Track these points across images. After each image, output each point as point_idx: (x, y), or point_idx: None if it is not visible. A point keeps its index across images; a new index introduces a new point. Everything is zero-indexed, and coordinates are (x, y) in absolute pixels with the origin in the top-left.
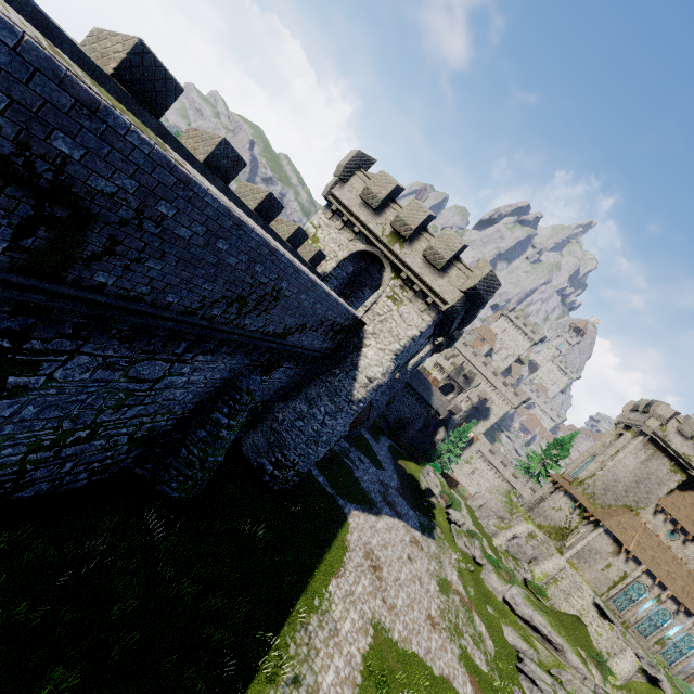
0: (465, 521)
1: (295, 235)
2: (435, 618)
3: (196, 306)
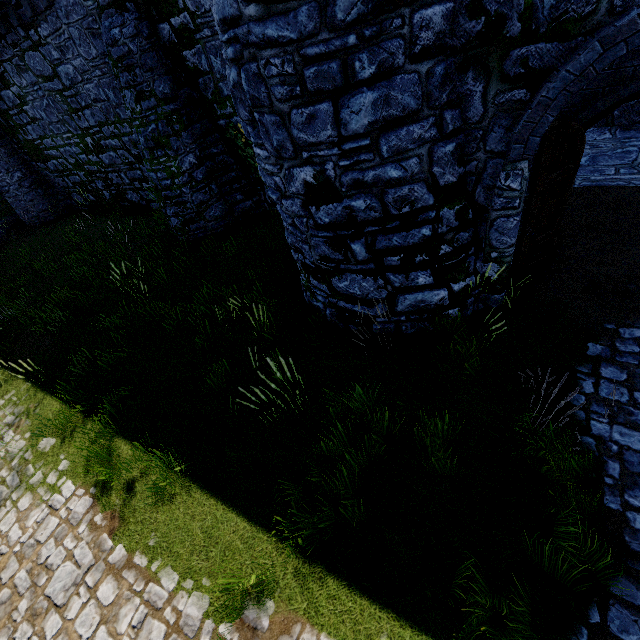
0: None
1: None
2: None
3: None
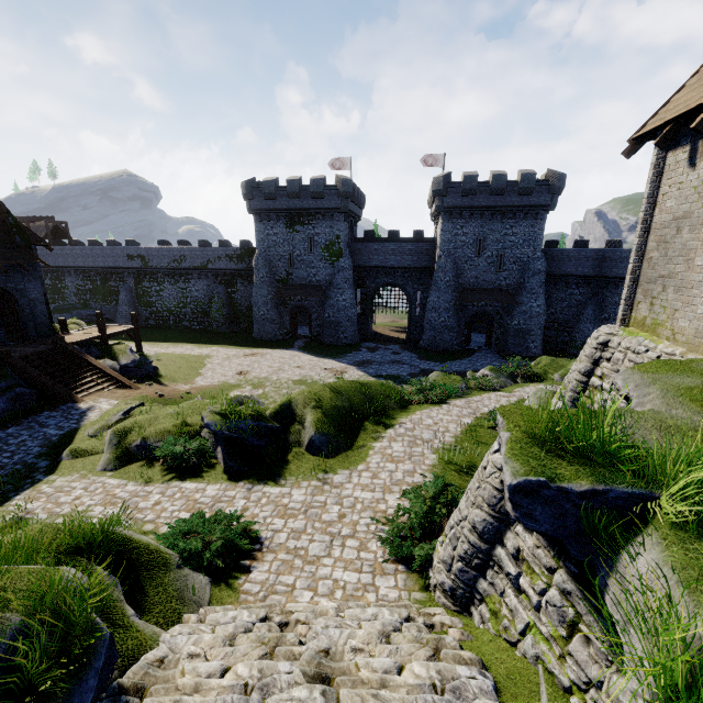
0: (487, 371)
1: (242, 243)
2: (248, 374)
3: (168, 265)
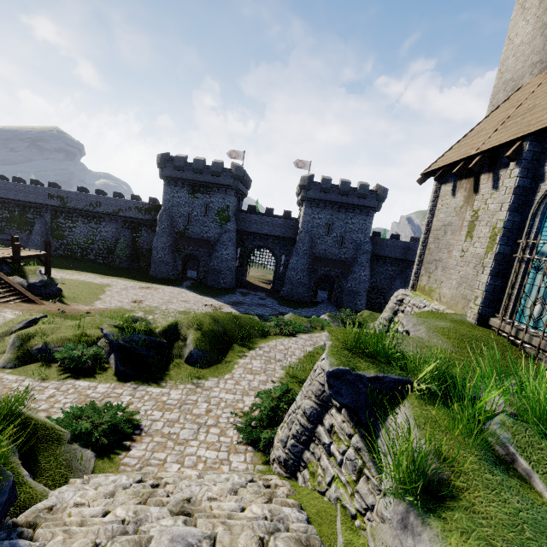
0: (326, 317)
1: (151, 200)
2: (142, 302)
3: (84, 207)
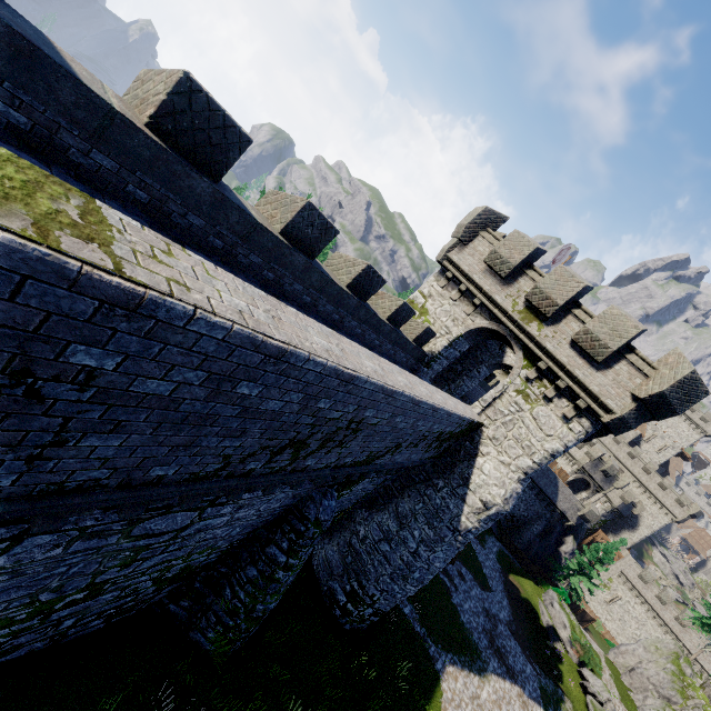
0: (610, 696)
1: (398, 313)
2: None
3: (215, 467)
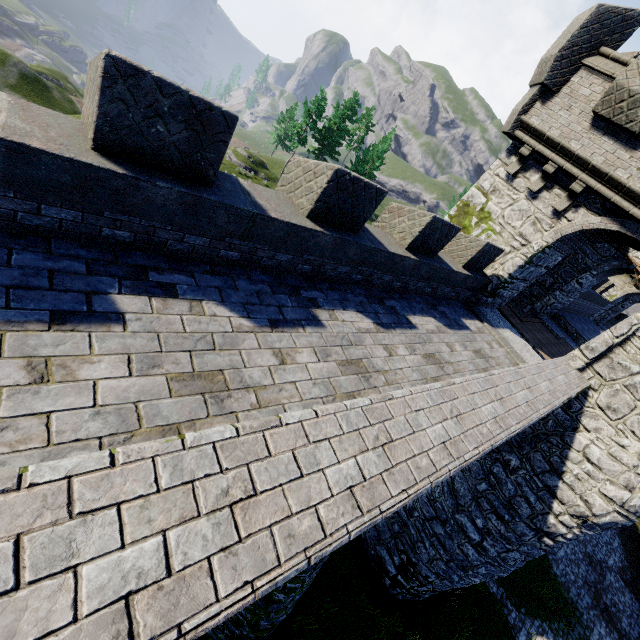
0: None
1: (426, 235)
2: None
3: None
